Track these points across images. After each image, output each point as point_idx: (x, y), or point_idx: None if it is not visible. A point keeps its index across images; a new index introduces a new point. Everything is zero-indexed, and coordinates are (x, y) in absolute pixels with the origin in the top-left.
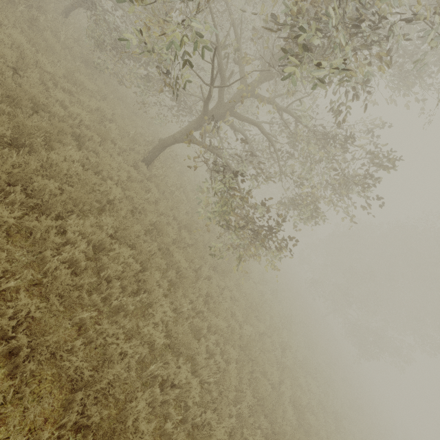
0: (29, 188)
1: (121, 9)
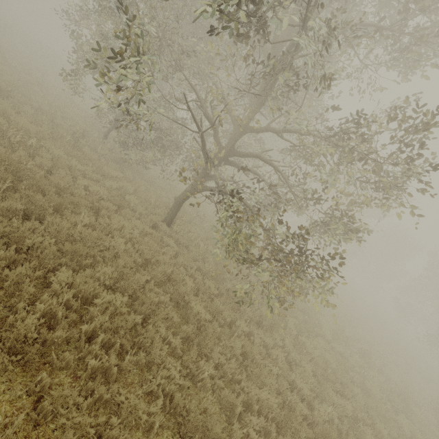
0: (25, 247)
1: (142, 120)
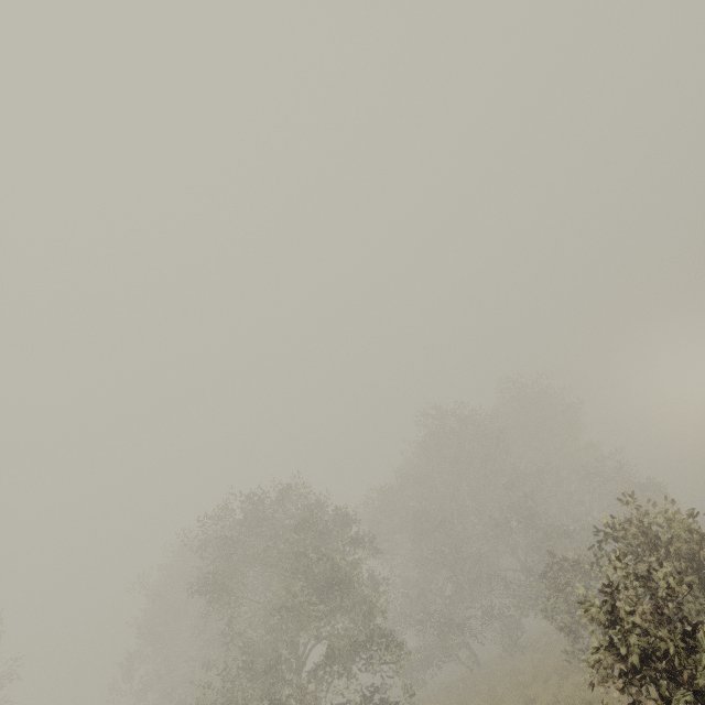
0: None
1: None
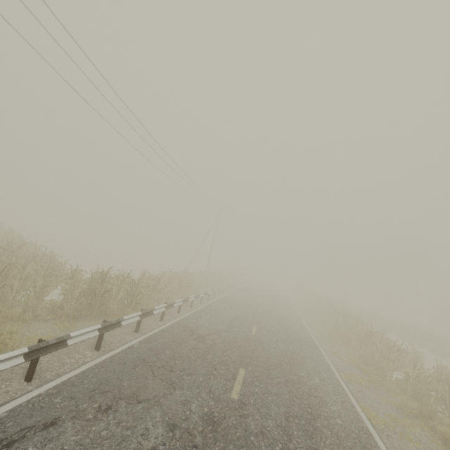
0: None
1: None
